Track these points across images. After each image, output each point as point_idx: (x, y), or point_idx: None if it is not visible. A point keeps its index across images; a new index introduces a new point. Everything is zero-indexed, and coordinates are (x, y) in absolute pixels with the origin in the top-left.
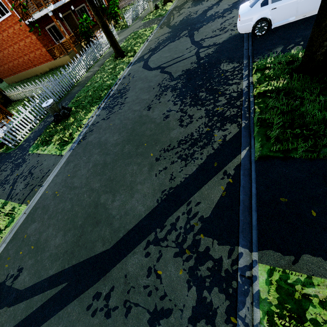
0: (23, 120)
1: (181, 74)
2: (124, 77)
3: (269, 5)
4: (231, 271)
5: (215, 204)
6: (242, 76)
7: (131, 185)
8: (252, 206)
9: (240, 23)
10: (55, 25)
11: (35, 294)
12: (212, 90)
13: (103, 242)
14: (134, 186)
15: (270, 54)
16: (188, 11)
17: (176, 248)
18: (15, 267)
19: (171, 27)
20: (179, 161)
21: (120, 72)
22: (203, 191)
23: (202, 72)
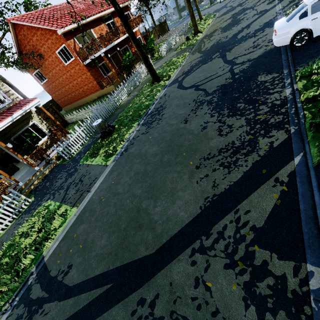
0: (77, 137)
1: (216, 90)
2: (161, 97)
3: (308, 16)
4: (300, 292)
5: (269, 213)
6: (284, 84)
7: (172, 191)
8: (317, 216)
9: (276, 38)
10: (105, 63)
11: (82, 292)
12: (251, 100)
13: (146, 247)
14: (175, 193)
15: (316, 61)
16: (218, 37)
17: (225, 258)
18: (66, 263)
19: (203, 52)
20: (221, 169)
21: (157, 94)
22: (252, 199)
23: (238, 86)
